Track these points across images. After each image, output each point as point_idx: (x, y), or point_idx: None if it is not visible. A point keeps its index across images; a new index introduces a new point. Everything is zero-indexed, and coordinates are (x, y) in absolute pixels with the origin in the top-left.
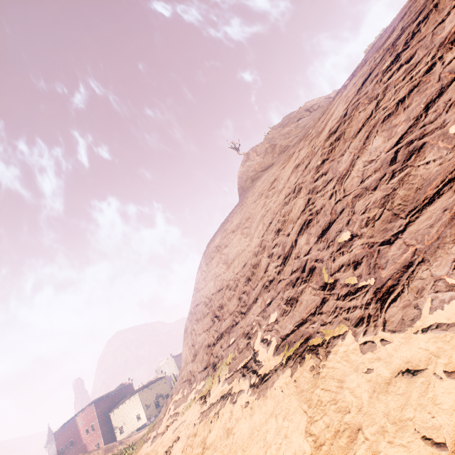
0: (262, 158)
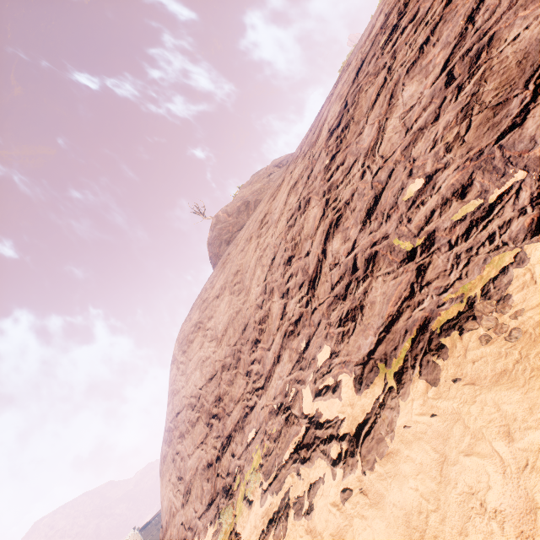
0: (236, 218)
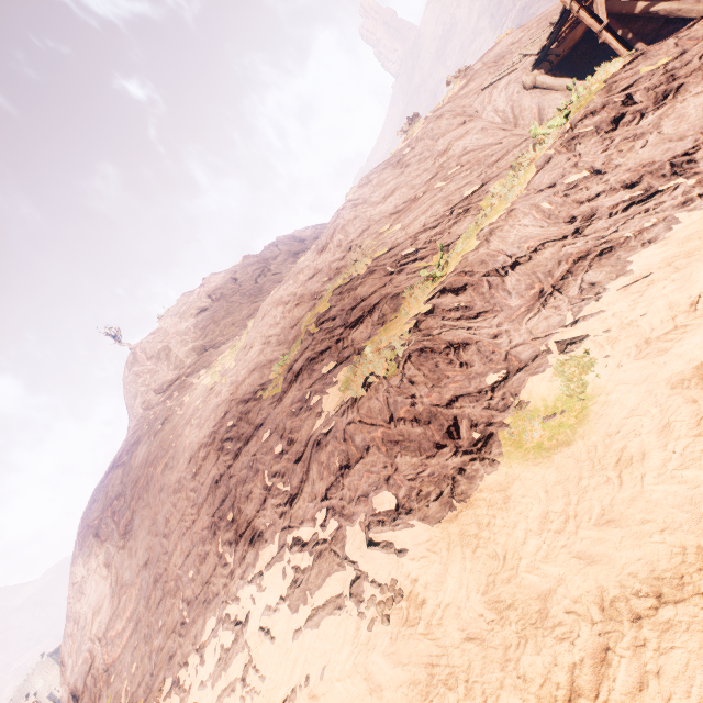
0: (156, 365)
